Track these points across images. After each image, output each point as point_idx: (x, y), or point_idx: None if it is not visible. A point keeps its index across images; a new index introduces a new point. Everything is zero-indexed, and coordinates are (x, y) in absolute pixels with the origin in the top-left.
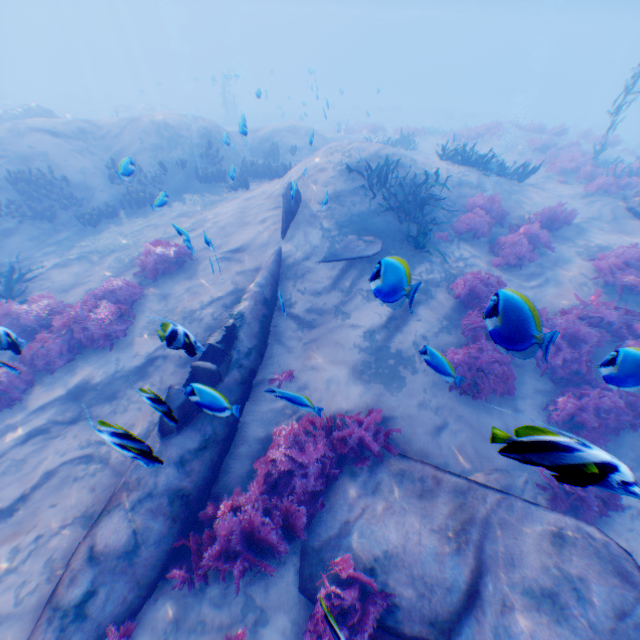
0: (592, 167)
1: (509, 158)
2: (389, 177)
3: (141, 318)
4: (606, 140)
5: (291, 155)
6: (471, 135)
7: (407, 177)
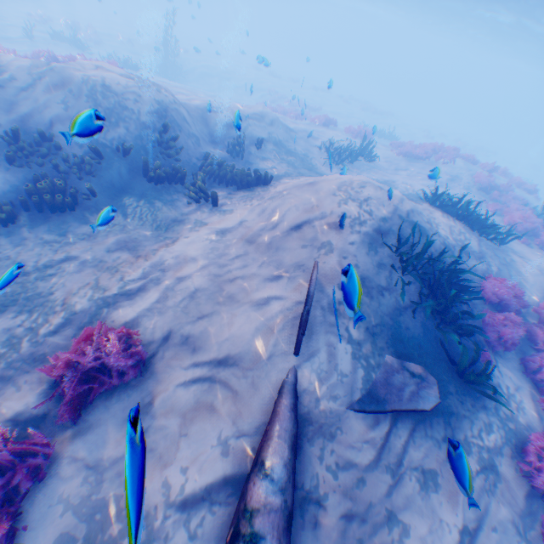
0: (543, 228)
1: (457, 190)
2: (415, 249)
3: (43, 532)
4: (526, 186)
5: (256, 149)
6: (420, 154)
7: (431, 250)
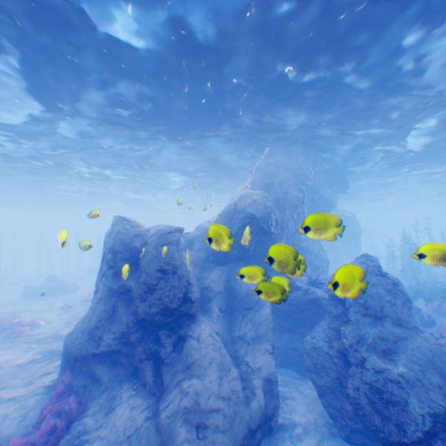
0: None
1: None
2: None
3: None
4: None
5: None
6: None
7: None
